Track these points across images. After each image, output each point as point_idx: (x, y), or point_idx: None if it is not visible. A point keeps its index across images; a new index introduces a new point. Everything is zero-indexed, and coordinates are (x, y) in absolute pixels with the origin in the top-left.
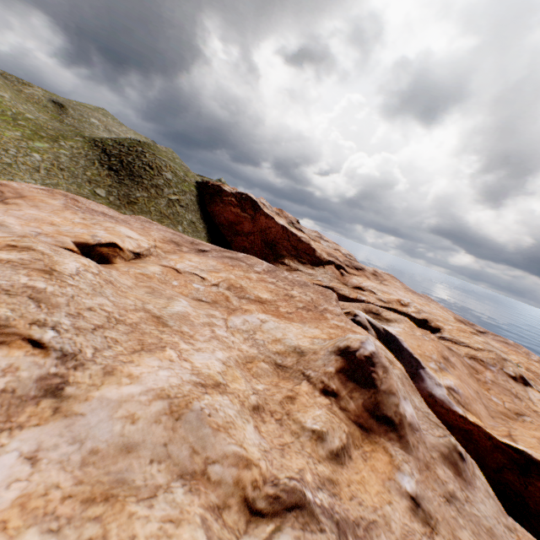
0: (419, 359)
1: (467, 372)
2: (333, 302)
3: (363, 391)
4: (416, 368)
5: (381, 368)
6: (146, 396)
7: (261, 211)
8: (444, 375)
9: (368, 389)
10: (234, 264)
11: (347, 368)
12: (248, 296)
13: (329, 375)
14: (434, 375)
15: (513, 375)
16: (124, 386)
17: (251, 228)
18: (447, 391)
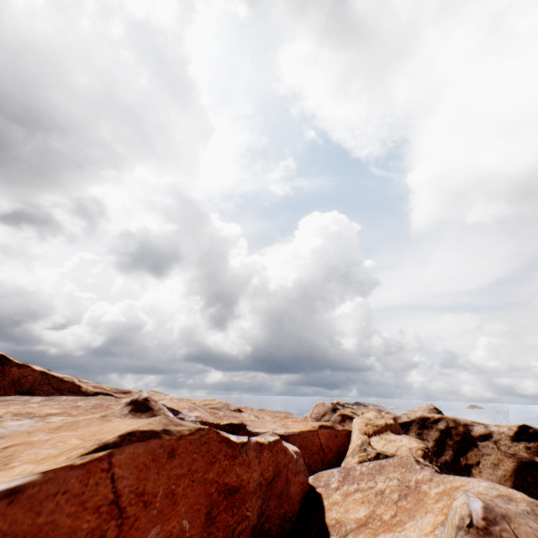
0: (178, 409)
1: (209, 414)
2: (114, 400)
3: (146, 413)
4: (177, 414)
5: (154, 401)
6: (32, 422)
7: (13, 362)
8: (193, 412)
9: (149, 411)
10: (8, 403)
11: (135, 407)
12: (39, 415)
13: (126, 414)
14: (188, 413)
15: (234, 409)
16: (16, 422)
17: (0, 382)
18: (196, 417)
